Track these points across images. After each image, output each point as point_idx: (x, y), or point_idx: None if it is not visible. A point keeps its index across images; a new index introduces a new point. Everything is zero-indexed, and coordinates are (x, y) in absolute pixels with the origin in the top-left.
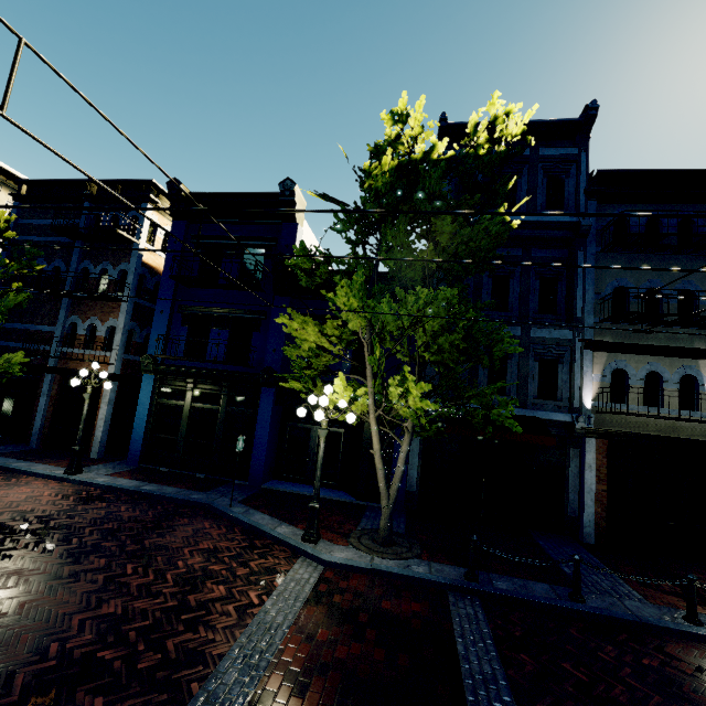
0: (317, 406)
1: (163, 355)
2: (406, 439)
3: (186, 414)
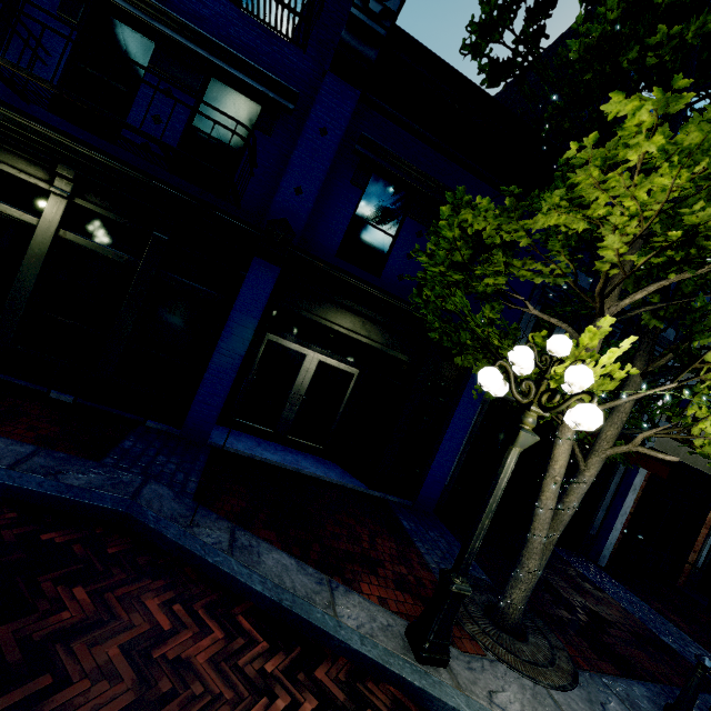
0: (348, 326)
1: (1, 57)
2: (598, 463)
3: (41, 250)
